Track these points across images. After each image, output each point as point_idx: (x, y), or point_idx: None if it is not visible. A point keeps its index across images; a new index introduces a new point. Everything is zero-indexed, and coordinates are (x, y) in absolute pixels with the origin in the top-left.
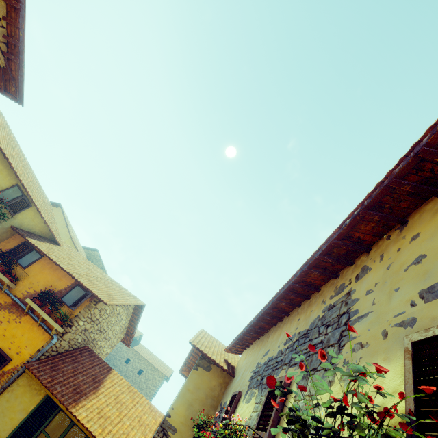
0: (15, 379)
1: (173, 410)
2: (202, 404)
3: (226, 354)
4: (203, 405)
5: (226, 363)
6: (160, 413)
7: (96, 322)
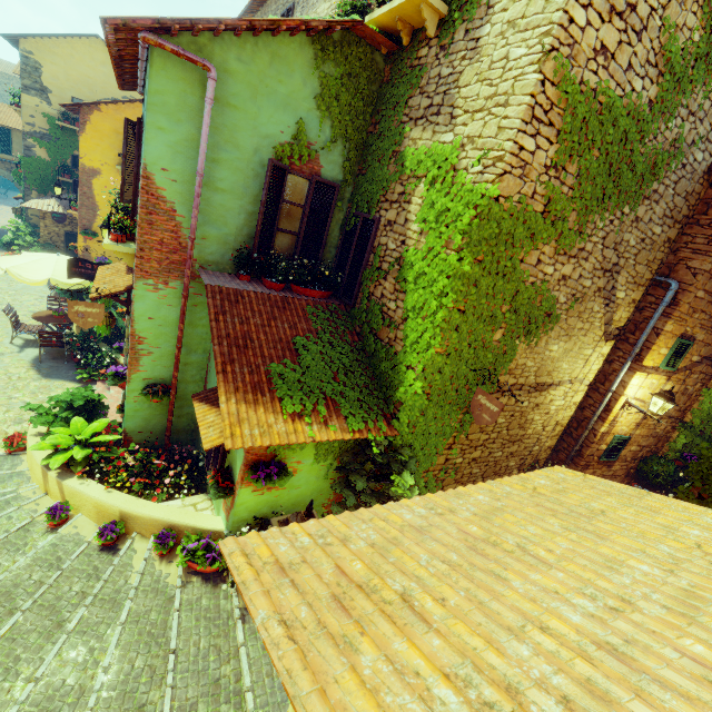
0: None
1: None
2: None
3: None
4: None
5: None
6: None
7: None
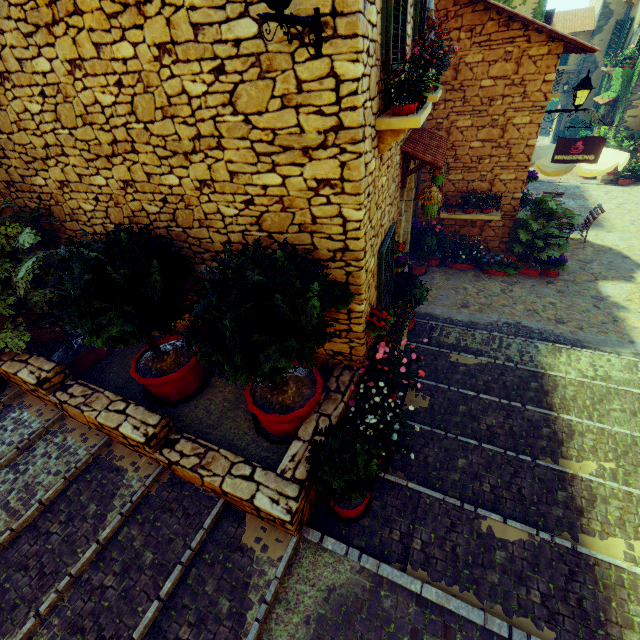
0: None
1: None
2: None
3: None
4: None
5: None
6: (591, 8)
7: None
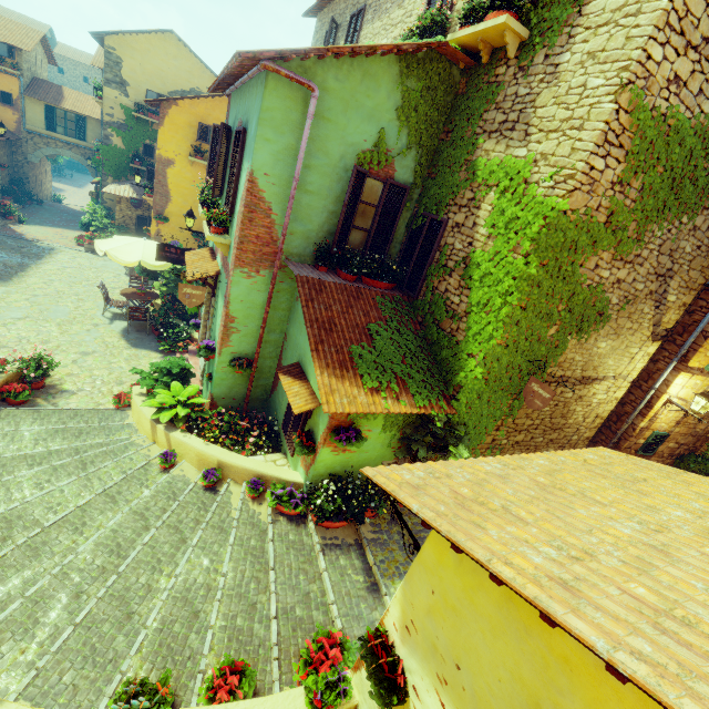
0: (24, 102)
1: None
2: None
3: None
4: None
5: None
6: None
7: (29, 62)
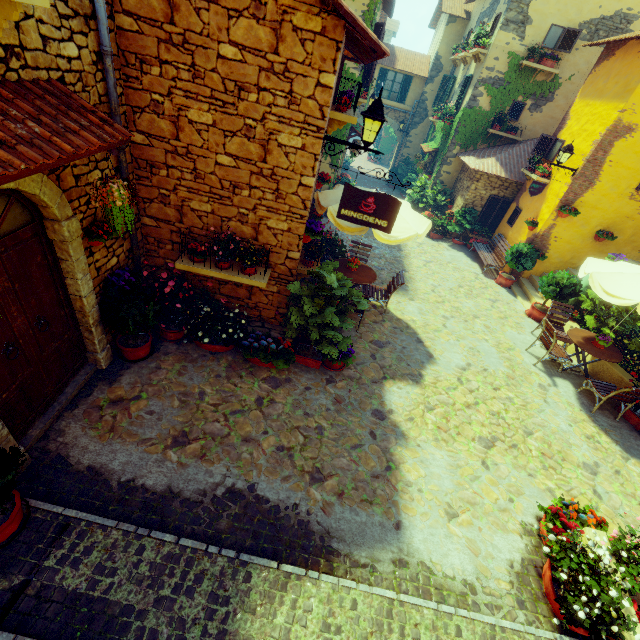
0: None
1: (439, 50)
2: (453, 41)
3: (465, 5)
4: (454, 42)
5: (465, 13)
6: (428, 56)
7: None
